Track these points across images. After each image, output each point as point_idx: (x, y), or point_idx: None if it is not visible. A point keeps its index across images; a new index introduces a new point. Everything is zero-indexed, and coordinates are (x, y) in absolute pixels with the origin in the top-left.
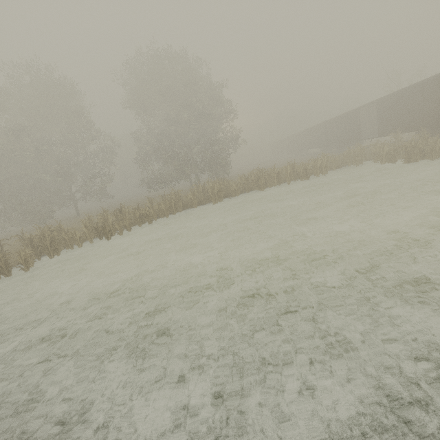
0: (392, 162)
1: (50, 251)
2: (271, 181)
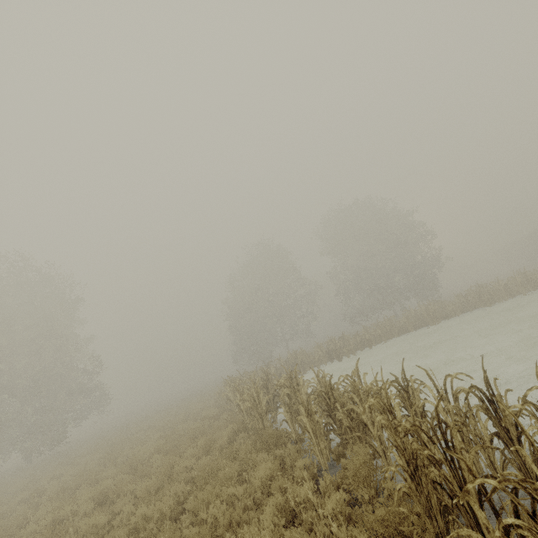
0: None
1: (301, 370)
2: (499, 294)
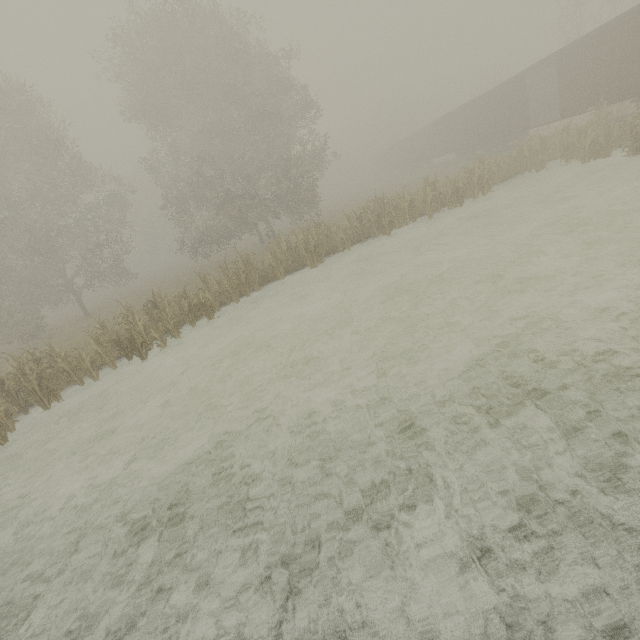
0: (601, 157)
1: (42, 398)
2: (401, 216)
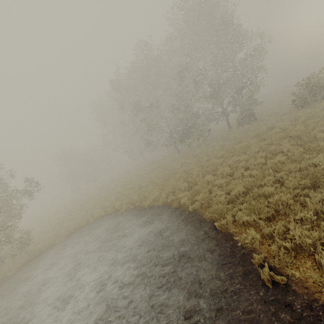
0: None
1: None
2: None
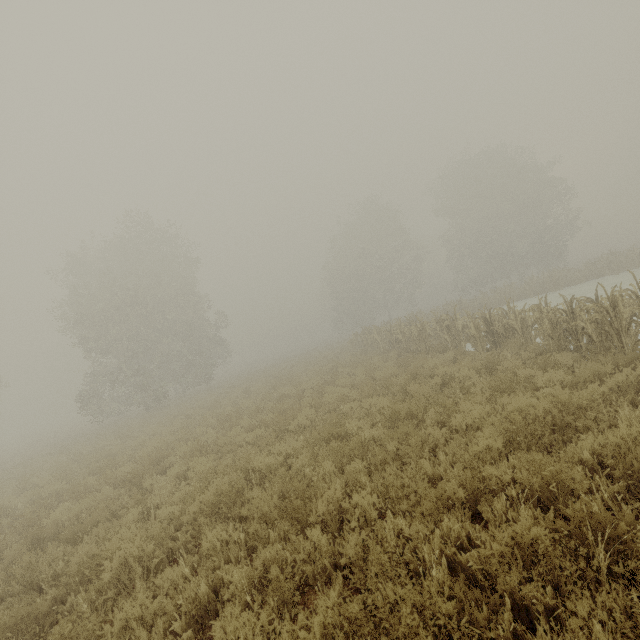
0: None
1: None
2: (630, 263)
